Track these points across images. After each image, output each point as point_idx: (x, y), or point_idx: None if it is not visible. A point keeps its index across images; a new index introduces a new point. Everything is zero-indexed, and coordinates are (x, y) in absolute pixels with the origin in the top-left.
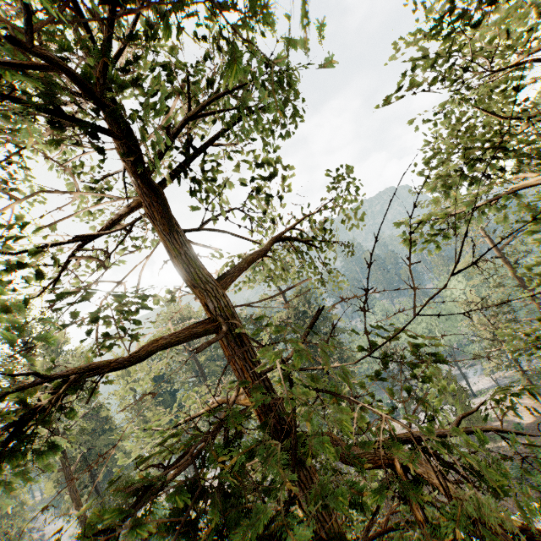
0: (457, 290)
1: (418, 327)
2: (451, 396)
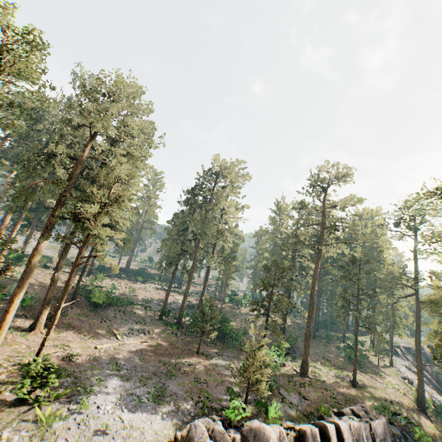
0: None
1: None
2: None
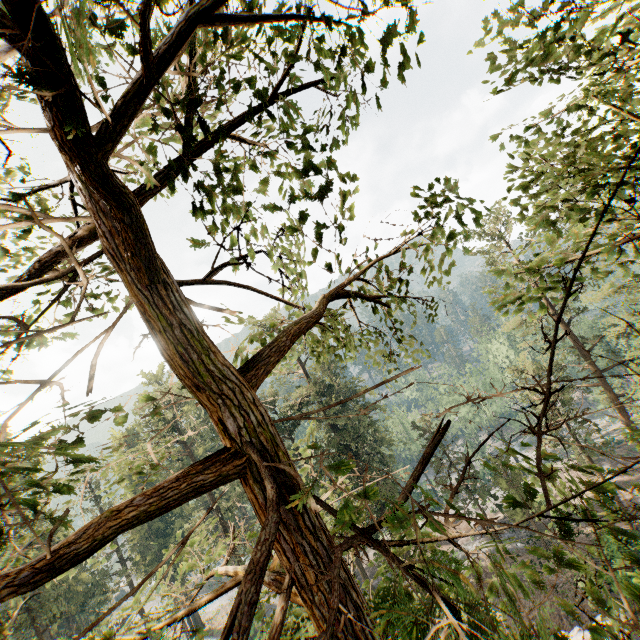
0: (500, 353)
1: (460, 398)
2: (505, 481)
